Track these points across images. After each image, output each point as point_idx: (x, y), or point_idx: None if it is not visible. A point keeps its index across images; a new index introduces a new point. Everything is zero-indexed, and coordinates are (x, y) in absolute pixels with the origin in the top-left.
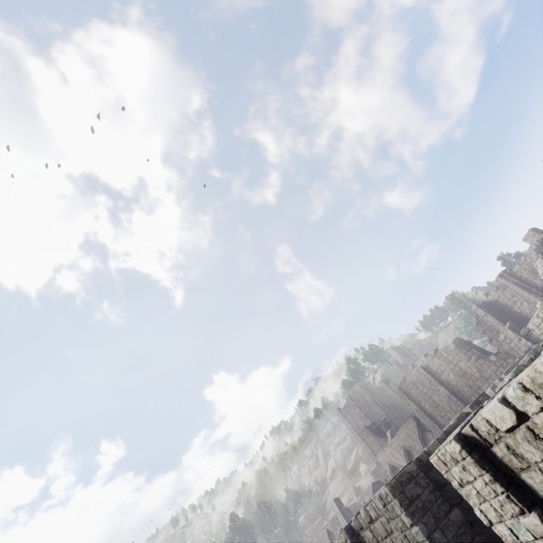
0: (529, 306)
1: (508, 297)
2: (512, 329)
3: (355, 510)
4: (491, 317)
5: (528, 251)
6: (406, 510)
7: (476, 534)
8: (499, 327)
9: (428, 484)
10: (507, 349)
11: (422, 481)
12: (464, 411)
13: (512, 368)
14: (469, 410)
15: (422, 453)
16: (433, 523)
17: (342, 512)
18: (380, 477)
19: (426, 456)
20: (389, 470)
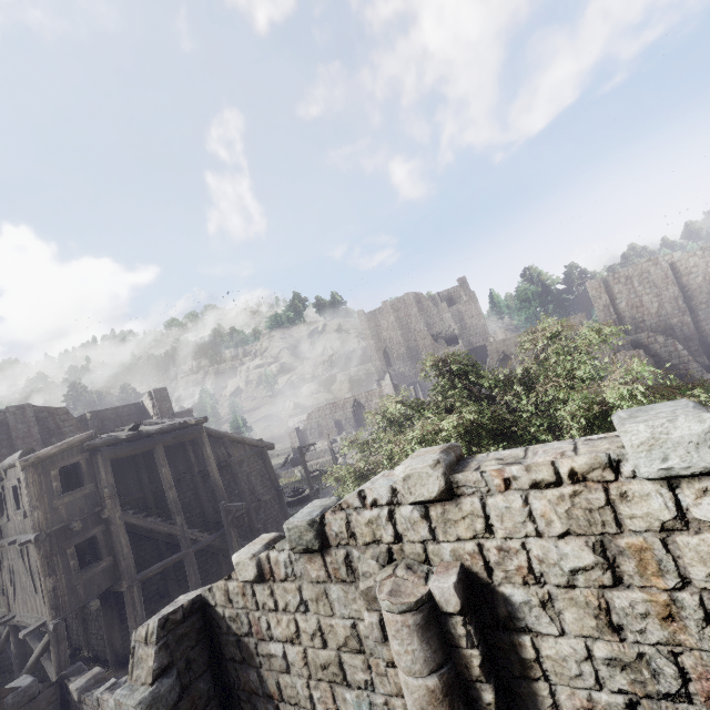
0: None
1: None
2: None
3: None
4: None
5: None
6: None
7: None
8: None
9: None
10: None
11: None
12: None
13: None
14: None
15: None
16: None
17: (393, 386)
18: None
19: None
20: (495, 359)
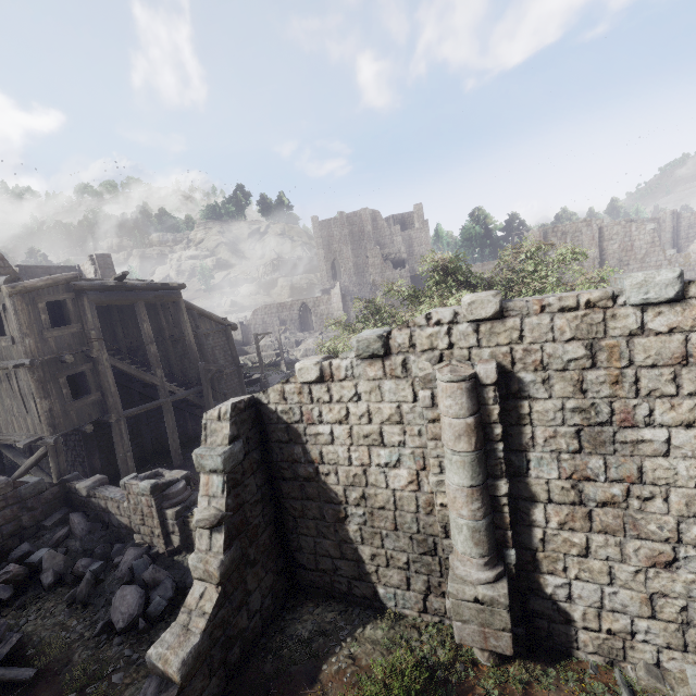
0: None
1: None
2: None
3: None
4: None
5: None
6: None
7: None
8: None
9: None
10: (694, 252)
11: None
12: None
13: None
14: None
15: None
16: None
17: (341, 296)
18: None
19: None
20: None
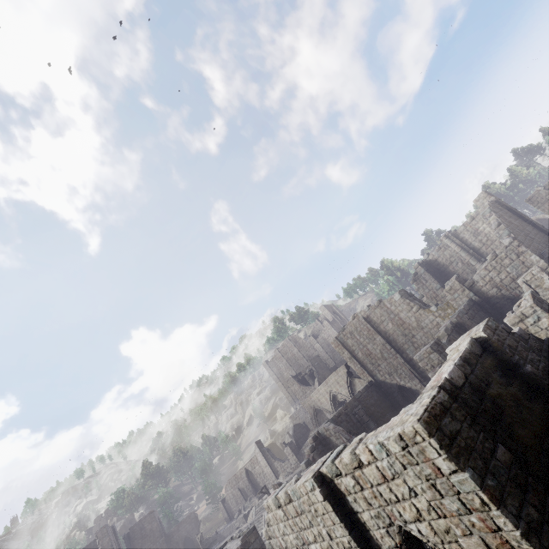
0: (463, 267)
1: (447, 257)
2: (458, 280)
3: (272, 449)
4: (429, 275)
5: (480, 210)
6: (449, 452)
7: (527, 474)
8: (433, 284)
9: (464, 417)
10: (449, 299)
11: (457, 413)
12: (474, 336)
13: (461, 313)
14: (482, 334)
15: (444, 381)
16: (482, 466)
17: (262, 452)
18: (298, 420)
19: (449, 384)
20: (312, 413)
